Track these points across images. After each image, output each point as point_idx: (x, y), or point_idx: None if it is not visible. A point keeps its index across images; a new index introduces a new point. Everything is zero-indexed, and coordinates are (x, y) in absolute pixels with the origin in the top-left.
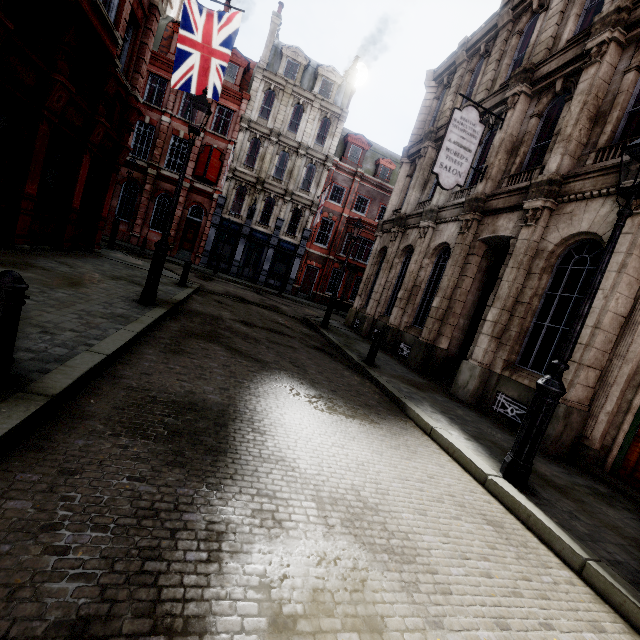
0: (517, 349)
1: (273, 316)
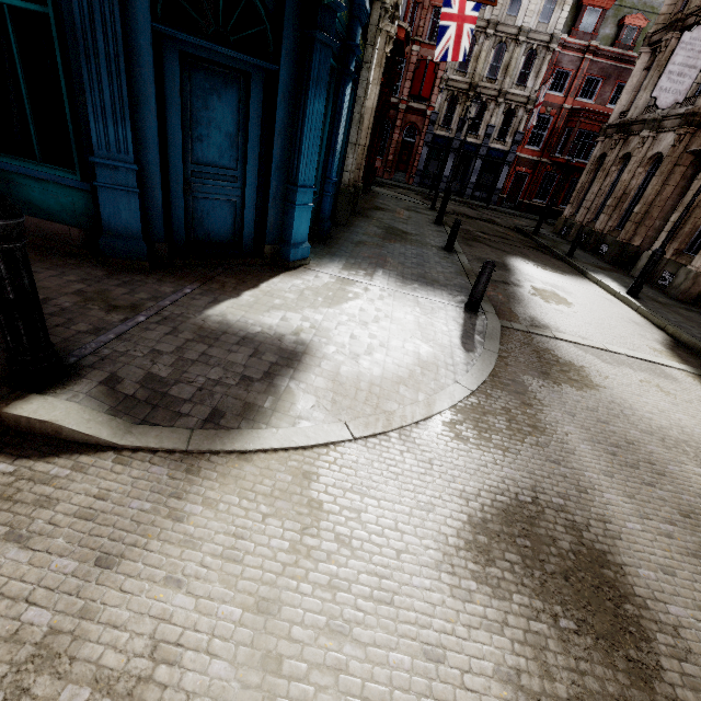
0: (687, 241)
1: (495, 228)
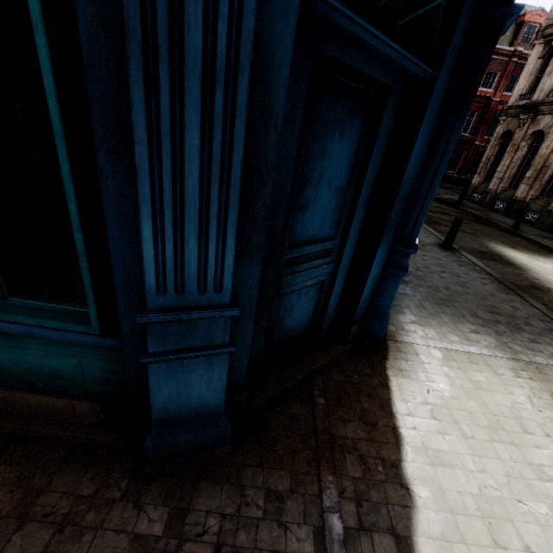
0: None
1: None
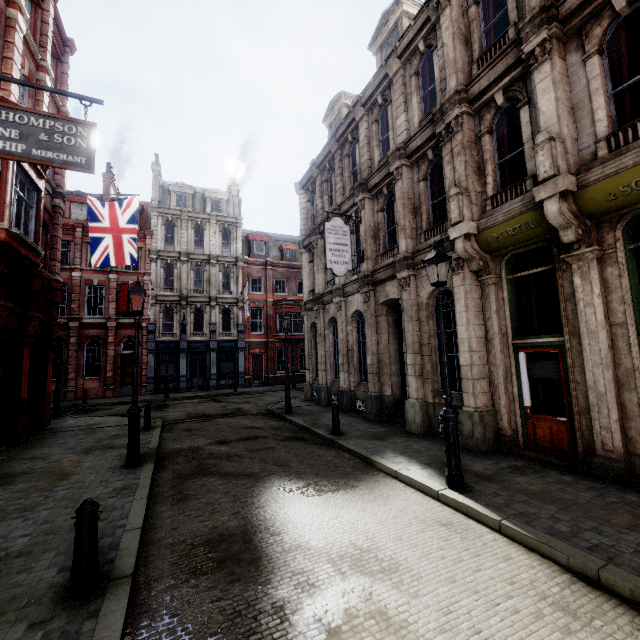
0: (436, 379)
1: (241, 422)
